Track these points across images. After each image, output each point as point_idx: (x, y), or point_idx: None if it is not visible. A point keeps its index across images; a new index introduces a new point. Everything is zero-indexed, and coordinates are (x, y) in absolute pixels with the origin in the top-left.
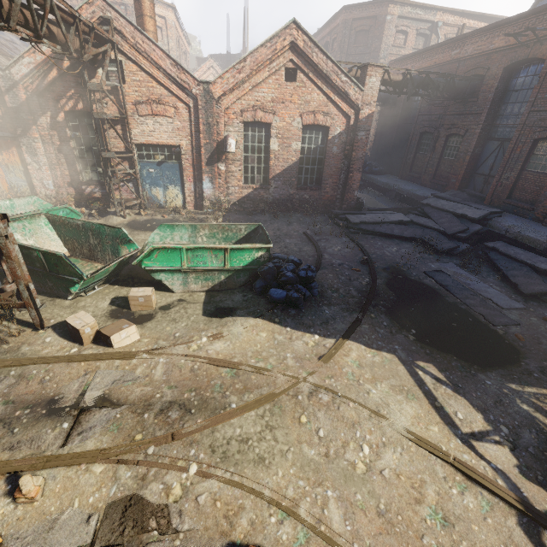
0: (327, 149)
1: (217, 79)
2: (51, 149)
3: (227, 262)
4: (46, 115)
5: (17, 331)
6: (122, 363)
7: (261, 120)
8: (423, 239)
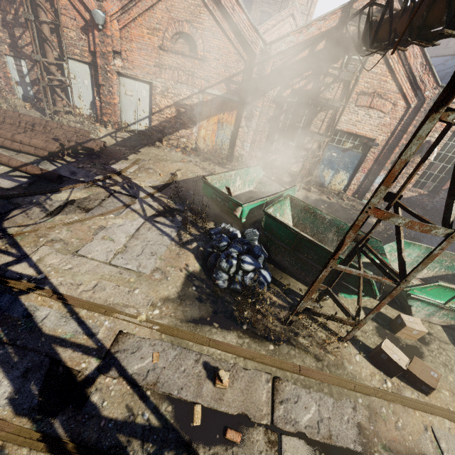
0: None
1: None
2: (264, 118)
3: None
4: (275, 89)
5: (335, 342)
6: (451, 425)
7: None
8: None
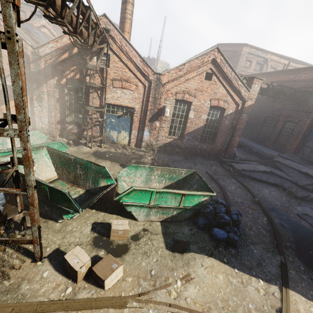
0: (222, 121)
1: (166, 73)
2: (52, 99)
3: (182, 203)
4: (54, 79)
5: (19, 264)
6: None
7: (187, 100)
8: (282, 186)
